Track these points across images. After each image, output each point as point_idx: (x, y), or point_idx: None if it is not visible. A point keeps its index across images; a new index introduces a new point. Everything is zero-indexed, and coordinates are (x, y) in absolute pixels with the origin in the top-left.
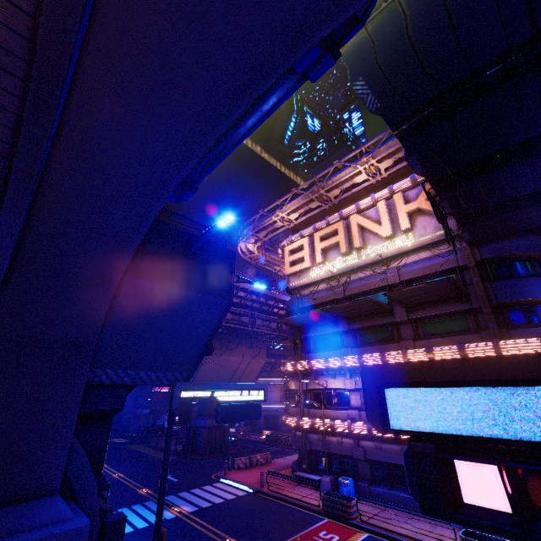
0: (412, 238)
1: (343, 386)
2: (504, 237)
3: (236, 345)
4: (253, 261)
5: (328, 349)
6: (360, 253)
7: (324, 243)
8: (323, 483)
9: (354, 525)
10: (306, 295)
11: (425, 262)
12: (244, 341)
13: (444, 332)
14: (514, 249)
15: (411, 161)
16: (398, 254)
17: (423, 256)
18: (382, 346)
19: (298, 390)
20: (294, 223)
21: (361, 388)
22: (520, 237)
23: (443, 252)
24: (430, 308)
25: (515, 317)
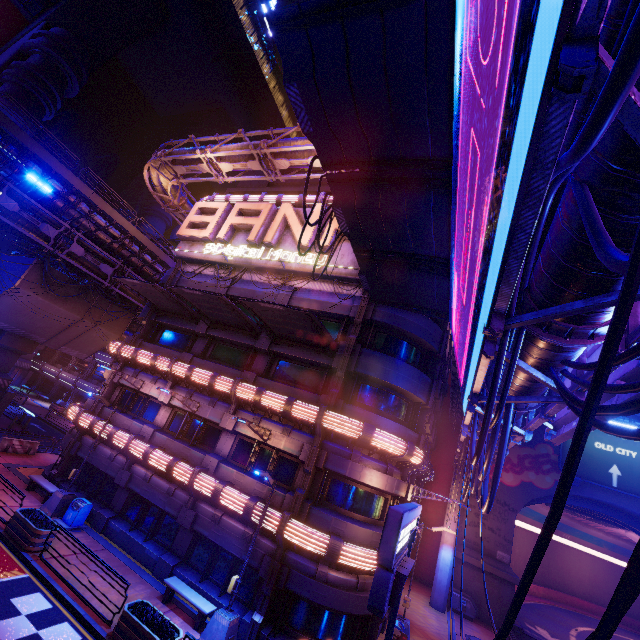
0: (324, 262)
1: (158, 396)
2: (403, 305)
3: (81, 297)
4: (164, 206)
5: (173, 347)
6: (268, 251)
7: (239, 218)
8: (52, 499)
9: (24, 559)
10: (186, 272)
11: (323, 296)
12: (99, 298)
13: (294, 381)
14: (405, 325)
15: (293, 96)
16: (302, 272)
17: (325, 288)
18: (225, 367)
19: (106, 380)
20: (225, 179)
21: (175, 405)
22: (419, 316)
23: (344, 293)
24: (295, 348)
25: (363, 394)
